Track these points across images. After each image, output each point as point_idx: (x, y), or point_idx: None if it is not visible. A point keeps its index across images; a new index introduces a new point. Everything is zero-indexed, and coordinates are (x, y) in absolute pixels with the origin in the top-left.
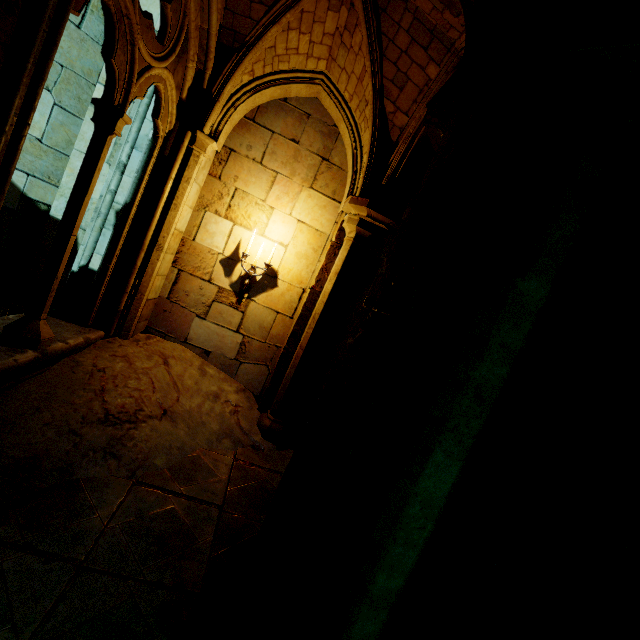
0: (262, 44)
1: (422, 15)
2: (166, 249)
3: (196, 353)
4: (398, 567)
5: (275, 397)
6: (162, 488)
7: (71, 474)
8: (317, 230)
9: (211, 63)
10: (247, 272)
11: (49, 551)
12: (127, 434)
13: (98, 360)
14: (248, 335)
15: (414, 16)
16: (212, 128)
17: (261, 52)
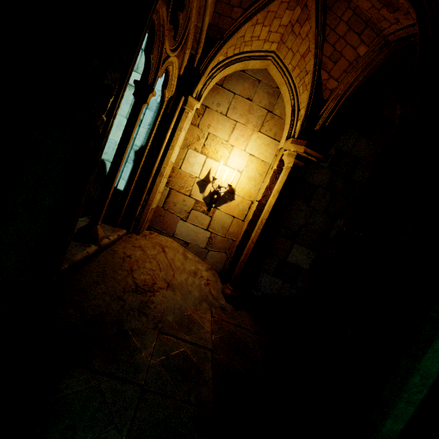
0: (236, 35)
1: (360, 11)
2: (164, 175)
3: (180, 243)
4: (401, 416)
5: (233, 274)
6: (175, 336)
7: (122, 326)
8: (262, 161)
9: (200, 49)
10: (216, 190)
11: (123, 377)
12: (149, 299)
13: (125, 249)
14: (214, 232)
15: (353, 12)
16: (197, 93)
17: (234, 40)
